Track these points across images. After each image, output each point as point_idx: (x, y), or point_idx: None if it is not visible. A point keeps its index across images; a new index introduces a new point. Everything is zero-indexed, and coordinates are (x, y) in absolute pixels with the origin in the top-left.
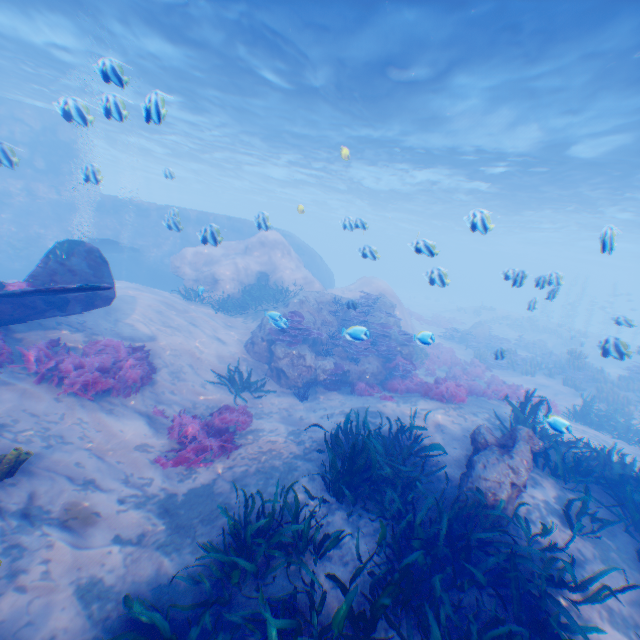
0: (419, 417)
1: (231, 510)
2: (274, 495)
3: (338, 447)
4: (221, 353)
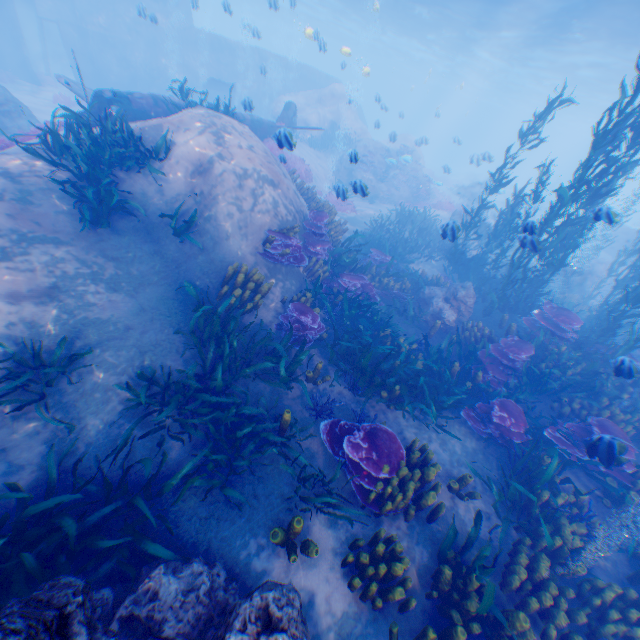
0: (430, 213)
1: (366, 223)
2: (384, 217)
3: (402, 210)
4: (325, 175)
